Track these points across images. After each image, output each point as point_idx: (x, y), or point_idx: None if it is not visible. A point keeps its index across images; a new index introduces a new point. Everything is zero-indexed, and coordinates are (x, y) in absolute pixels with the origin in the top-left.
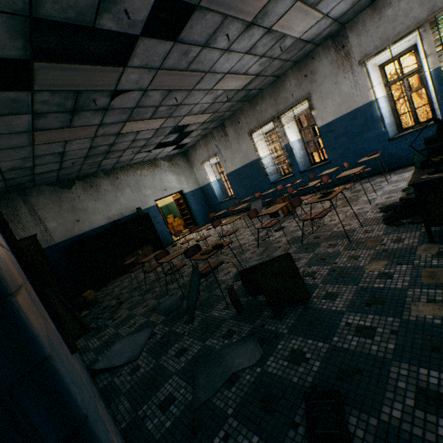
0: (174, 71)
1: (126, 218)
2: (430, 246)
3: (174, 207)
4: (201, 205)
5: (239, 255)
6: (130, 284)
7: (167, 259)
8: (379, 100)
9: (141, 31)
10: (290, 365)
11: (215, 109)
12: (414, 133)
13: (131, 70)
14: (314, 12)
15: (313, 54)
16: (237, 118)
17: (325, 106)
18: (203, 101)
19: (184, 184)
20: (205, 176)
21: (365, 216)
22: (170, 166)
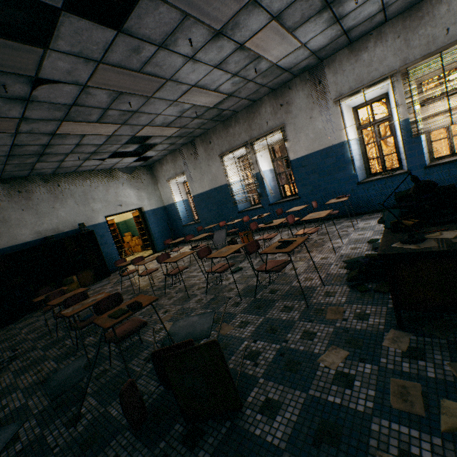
0: (123, 69)
1: (63, 234)
2: (400, 335)
3: (134, 224)
4: (163, 226)
5: (182, 302)
6: (44, 324)
7: (74, 310)
8: (351, 141)
9: (63, 3)
10: None
11: (183, 124)
12: (381, 180)
13: (56, 54)
14: (292, 38)
15: (291, 84)
16: (208, 138)
17: (299, 140)
18: (167, 112)
19: (145, 201)
20: (171, 194)
21: (329, 269)
22: (130, 179)
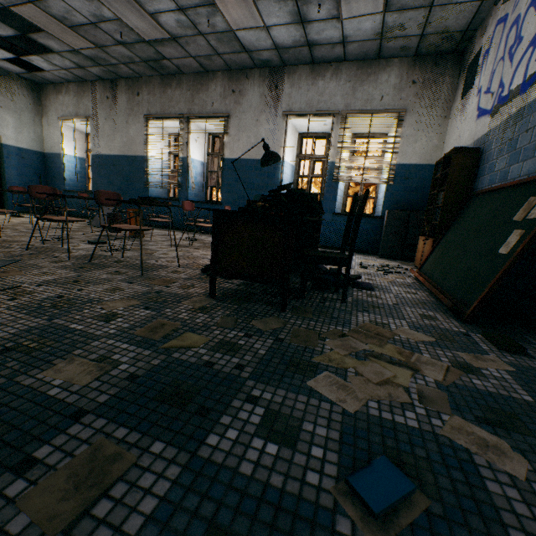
0: None
1: None
2: (205, 300)
3: None
4: (31, 179)
5: None
6: None
7: None
8: (286, 164)
9: None
10: None
11: (100, 42)
12: None
13: None
14: (254, 8)
15: (250, 73)
16: (138, 87)
17: (240, 139)
18: (73, 3)
19: (8, 129)
20: (59, 140)
21: (199, 260)
22: None
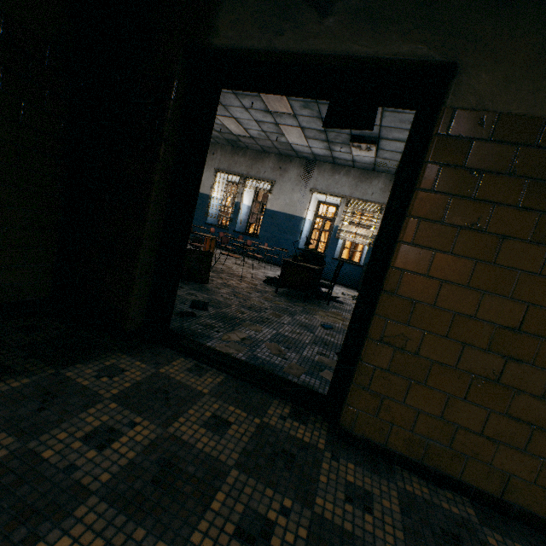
0: None
1: None
2: (274, 293)
3: None
4: None
5: None
6: None
7: None
8: (307, 220)
9: None
10: (187, 295)
11: None
12: None
13: None
14: (305, 140)
15: (293, 159)
16: (214, 149)
17: (279, 198)
18: None
19: None
20: None
21: (257, 276)
22: None
